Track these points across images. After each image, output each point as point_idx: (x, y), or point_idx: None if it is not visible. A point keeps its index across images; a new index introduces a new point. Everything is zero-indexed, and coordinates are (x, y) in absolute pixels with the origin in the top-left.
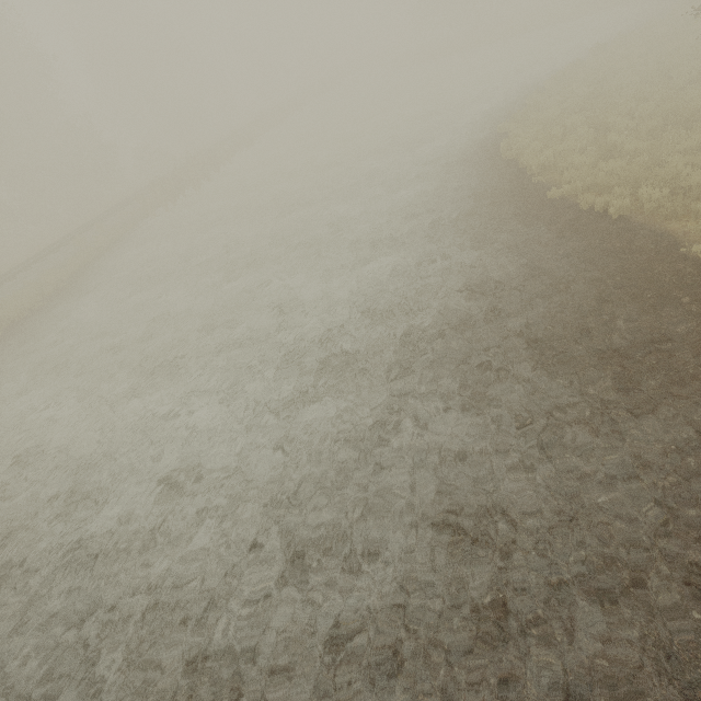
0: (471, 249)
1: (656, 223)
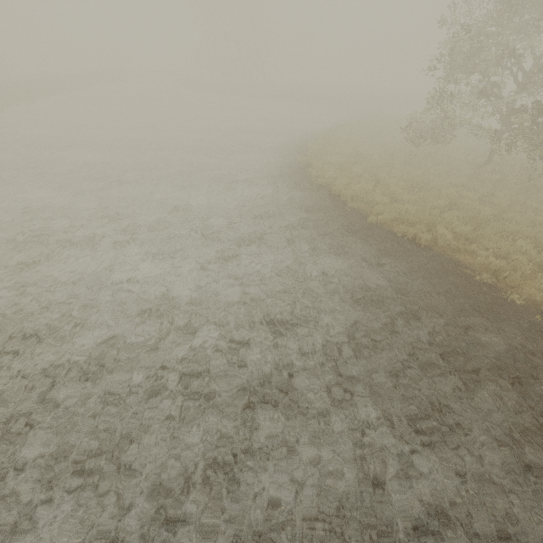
0: (333, 256)
1: (449, 254)
